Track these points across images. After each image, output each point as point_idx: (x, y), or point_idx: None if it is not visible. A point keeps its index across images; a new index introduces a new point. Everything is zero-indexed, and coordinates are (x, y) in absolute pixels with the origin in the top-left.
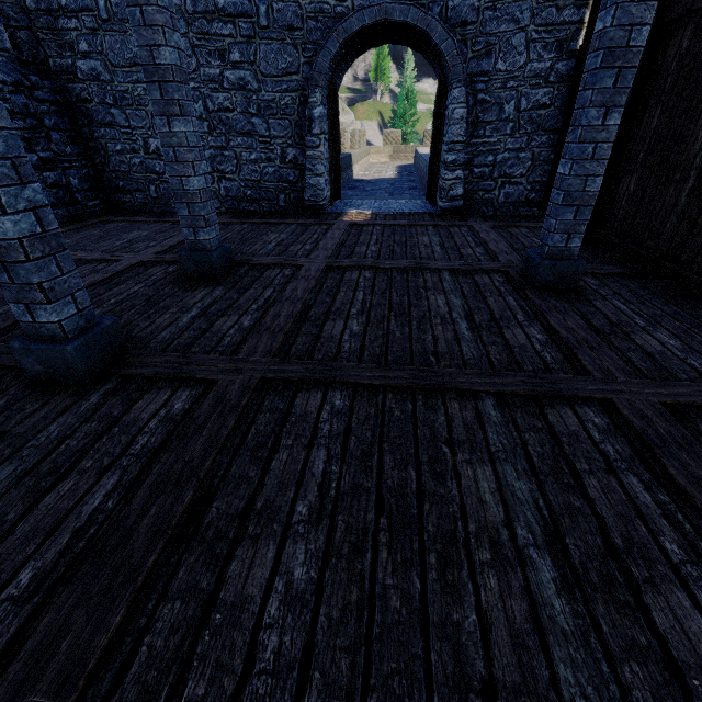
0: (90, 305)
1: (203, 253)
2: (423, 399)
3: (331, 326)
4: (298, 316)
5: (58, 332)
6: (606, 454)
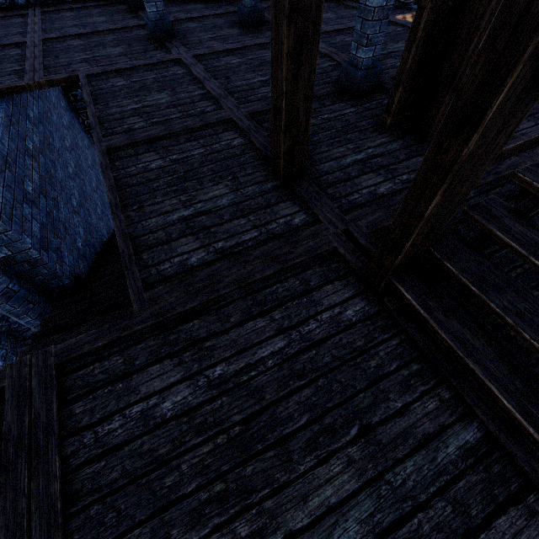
0: (163, 11)
1: (243, 8)
2: (193, 83)
3: (230, 58)
4: (231, 51)
5: (150, 17)
6: (189, 111)
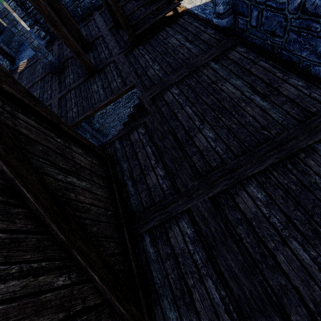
0: None
1: None
2: None
3: None
4: None
5: None
6: None
